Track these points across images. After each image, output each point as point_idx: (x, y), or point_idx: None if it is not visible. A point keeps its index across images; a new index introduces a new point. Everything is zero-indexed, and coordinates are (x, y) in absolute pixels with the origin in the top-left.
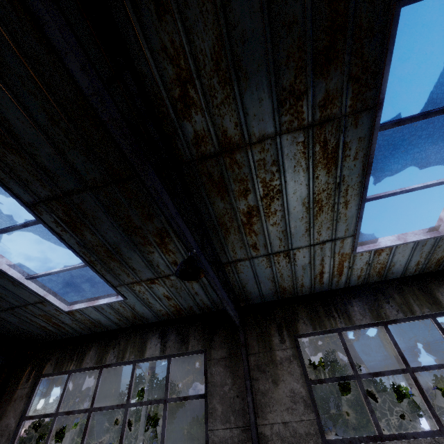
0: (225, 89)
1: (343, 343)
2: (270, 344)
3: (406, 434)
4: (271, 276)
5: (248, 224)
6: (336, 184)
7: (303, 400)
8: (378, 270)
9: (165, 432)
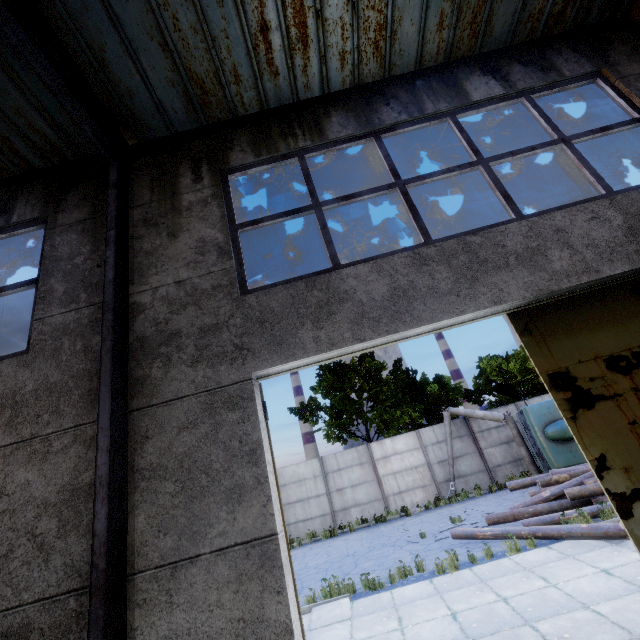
0: None
1: (303, 169)
2: (175, 187)
3: (375, 257)
4: (153, 23)
5: None
6: None
7: (218, 248)
8: (374, 38)
9: None
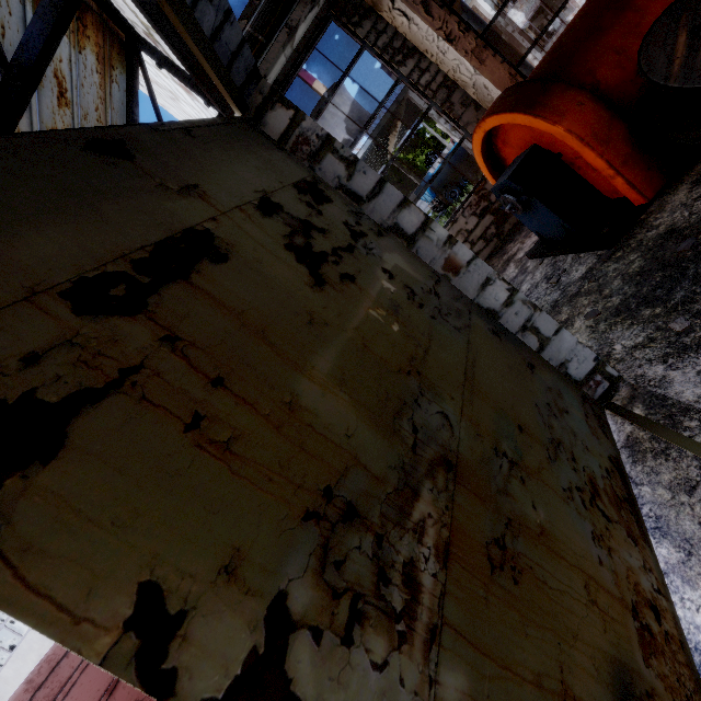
0: None
1: None
2: None
3: None
4: None
5: None
6: None
7: None
8: None
9: None
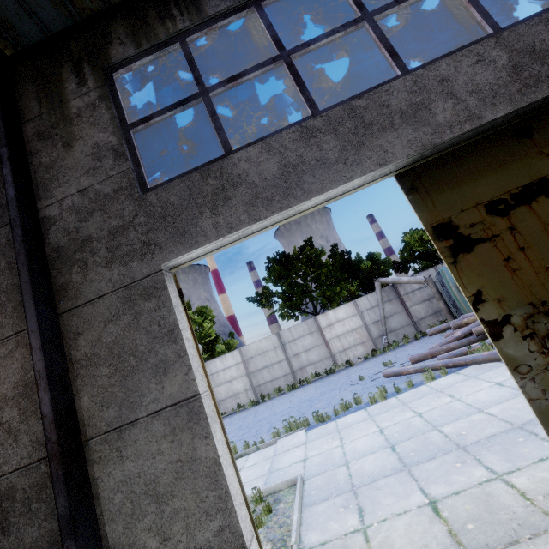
0: None
1: (186, 54)
2: (61, 95)
3: (265, 138)
4: None
5: None
6: None
7: (113, 151)
8: None
9: None
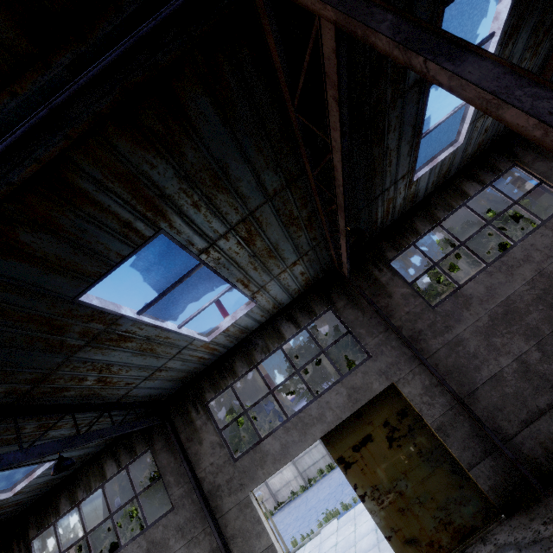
0: (1, 373)
1: (235, 393)
2: (191, 419)
3: (272, 431)
4: (164, 381)
5: (107, 383)
6: (146, 340)
7: (219, 444)
8: (240, 333)
9: (144, 513)
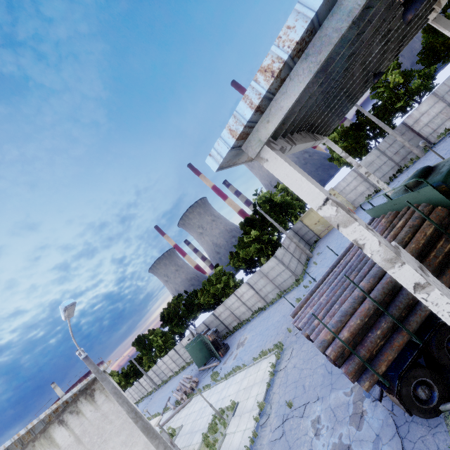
0: None
1: None
2: None
3: None
4: None
5: None
6: None
7: None
8: None
9: None
